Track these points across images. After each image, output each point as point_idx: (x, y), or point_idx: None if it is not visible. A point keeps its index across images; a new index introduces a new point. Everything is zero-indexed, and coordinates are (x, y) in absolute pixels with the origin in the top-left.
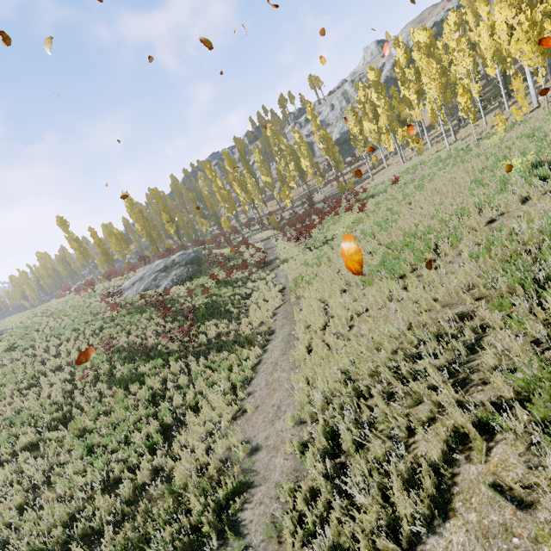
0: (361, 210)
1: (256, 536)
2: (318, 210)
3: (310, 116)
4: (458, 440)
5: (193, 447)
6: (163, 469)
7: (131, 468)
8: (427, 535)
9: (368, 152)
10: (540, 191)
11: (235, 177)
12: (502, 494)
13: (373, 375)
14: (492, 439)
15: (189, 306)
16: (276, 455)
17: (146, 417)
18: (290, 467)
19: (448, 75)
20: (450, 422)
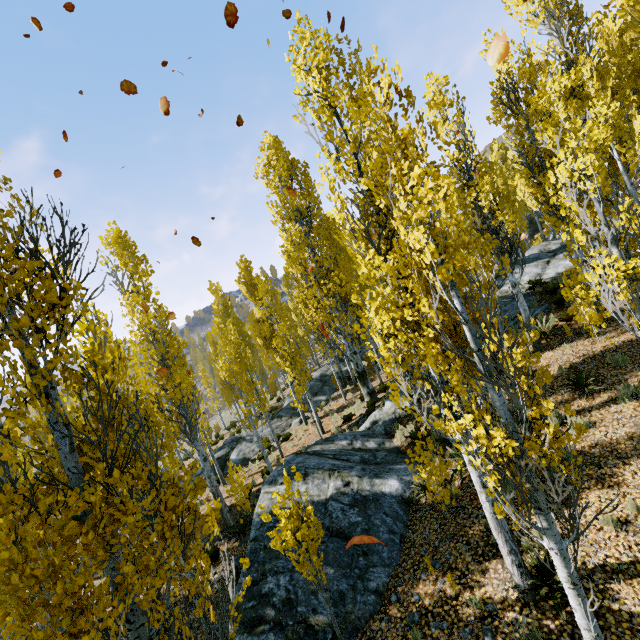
0: None
1: None
2: None
3: None
4: None
5: None
6: None
7: None
8: None
9: None
10: None
11: None
12: None
13: None
14: None
15: None
16: None
17: None
18: None
19: None
20: None
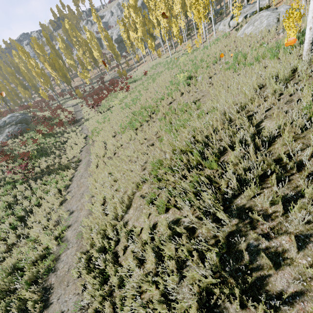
0: (127, 90)
1: (73, 240)
2: (106, 87)
3: (95, 20)
4: (138, 186)
5: (39, 221)
6: (23, 234)
7: (3, 240)
8: (125, 215)
9: (134, 51)
10: (187, 90)
11: (45, 59)
12: (141, 197)
13: (119, 172)
14: (145, 184)
15: (25, 152)
16: (81, 211)
17: (7, 216)
18: (87, 213)
19: (172, 10)
20: (134, 181)
